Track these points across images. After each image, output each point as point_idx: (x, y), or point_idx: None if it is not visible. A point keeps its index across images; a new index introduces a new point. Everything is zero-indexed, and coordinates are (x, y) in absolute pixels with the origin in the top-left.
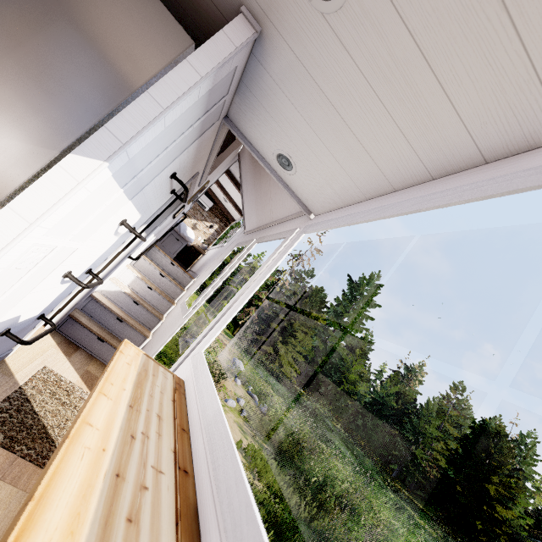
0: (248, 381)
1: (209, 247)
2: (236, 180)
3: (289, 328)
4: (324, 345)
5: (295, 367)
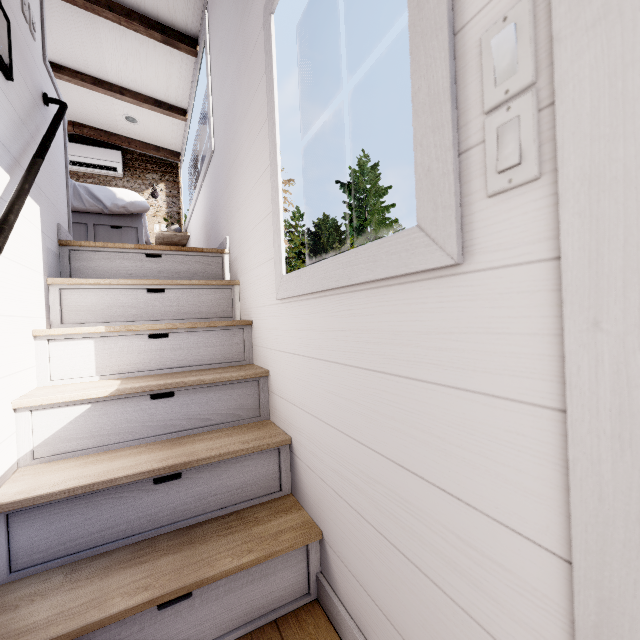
0: None
1: (183, 227)
2: None
3: None
4: None
5: None
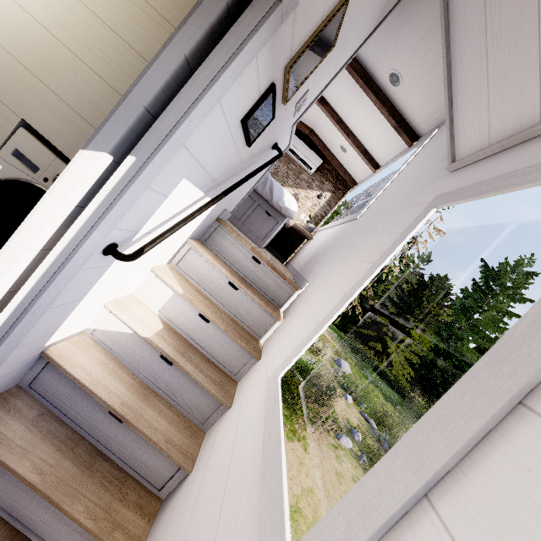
0: (360, 397)
1: (317, 228)
2: (377, 87)
3: (400, 323)
4: (446, 346)
5: (408, 369)
